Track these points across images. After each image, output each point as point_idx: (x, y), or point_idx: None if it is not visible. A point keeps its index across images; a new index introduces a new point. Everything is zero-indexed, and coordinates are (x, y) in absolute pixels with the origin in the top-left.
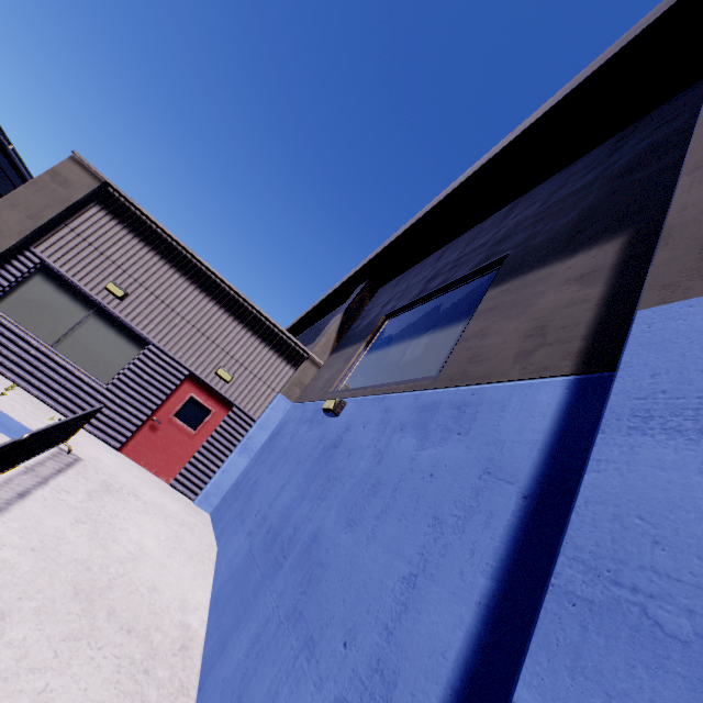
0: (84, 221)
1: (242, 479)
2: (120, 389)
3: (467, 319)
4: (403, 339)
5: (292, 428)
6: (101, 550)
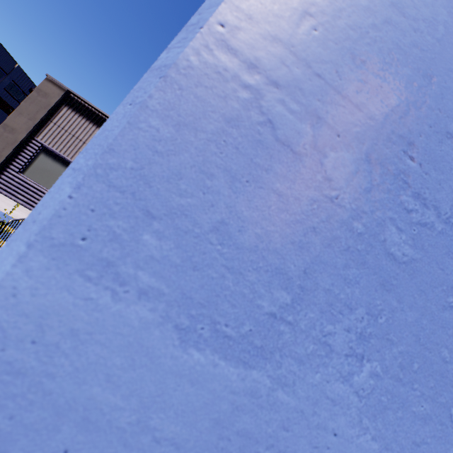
0: (60, 117)
1: None
2: None
3: None
4: None
5: None
6: None
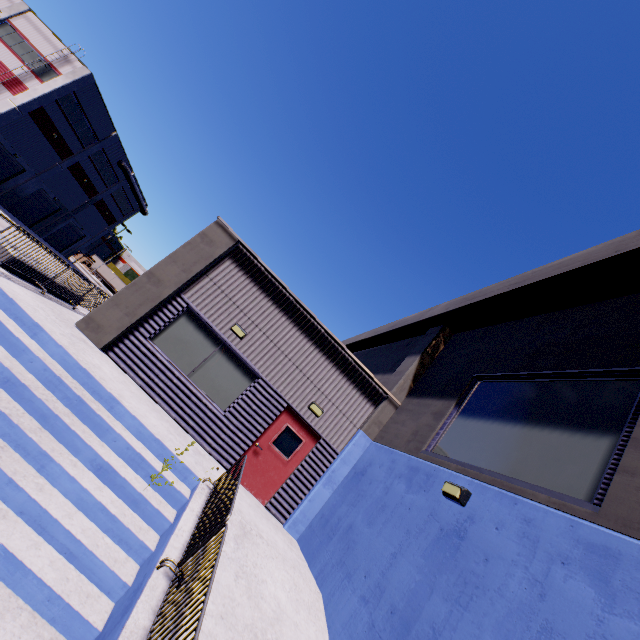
0: (219, 272)
1: (328, 513)
2: (234, 416)
3: (612, 433)
4: (513, 420)
5: (382, 477)
6: (257, 611)
